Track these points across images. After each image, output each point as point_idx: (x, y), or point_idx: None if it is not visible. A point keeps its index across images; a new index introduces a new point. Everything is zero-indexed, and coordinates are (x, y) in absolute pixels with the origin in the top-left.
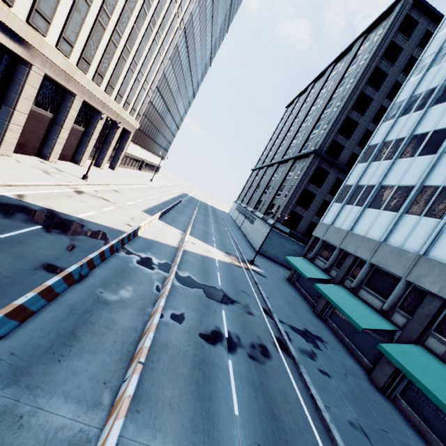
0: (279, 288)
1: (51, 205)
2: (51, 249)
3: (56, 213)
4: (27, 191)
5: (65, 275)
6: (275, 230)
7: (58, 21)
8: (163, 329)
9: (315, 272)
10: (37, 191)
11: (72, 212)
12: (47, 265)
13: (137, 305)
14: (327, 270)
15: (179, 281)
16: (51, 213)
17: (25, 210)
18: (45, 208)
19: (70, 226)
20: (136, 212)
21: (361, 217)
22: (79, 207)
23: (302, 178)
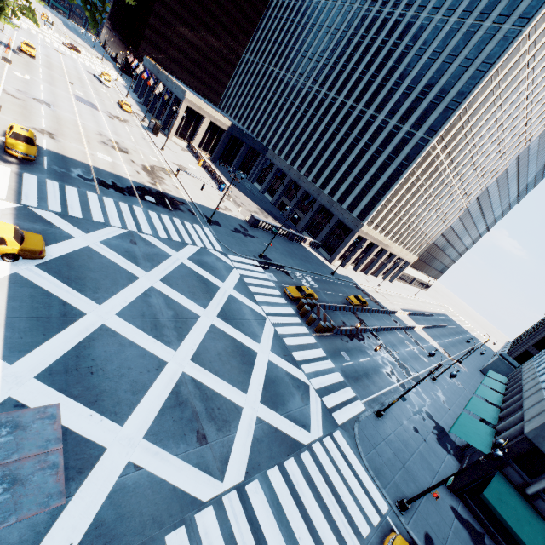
0: (468, 378)
1: (370, 294)
2: (373, 305)
3: (372, 297)
4: (365, 287)
5: (378, 309)
6: (502, 359)
7: (393, 232)
8: (395, 332)
9: (497, 378)
10: (366, 288)
11: (375, 298)
12: (373, 307)
13: (390, 325)
14: (508, 381)
15: (405, 332)
16: (371, 296)
17: (366, 293)
18: (369, 294)
19: (375, 302)
20: (397, 307)
21: (544, 355)
22: (377, 297)
23: (544, 326)
